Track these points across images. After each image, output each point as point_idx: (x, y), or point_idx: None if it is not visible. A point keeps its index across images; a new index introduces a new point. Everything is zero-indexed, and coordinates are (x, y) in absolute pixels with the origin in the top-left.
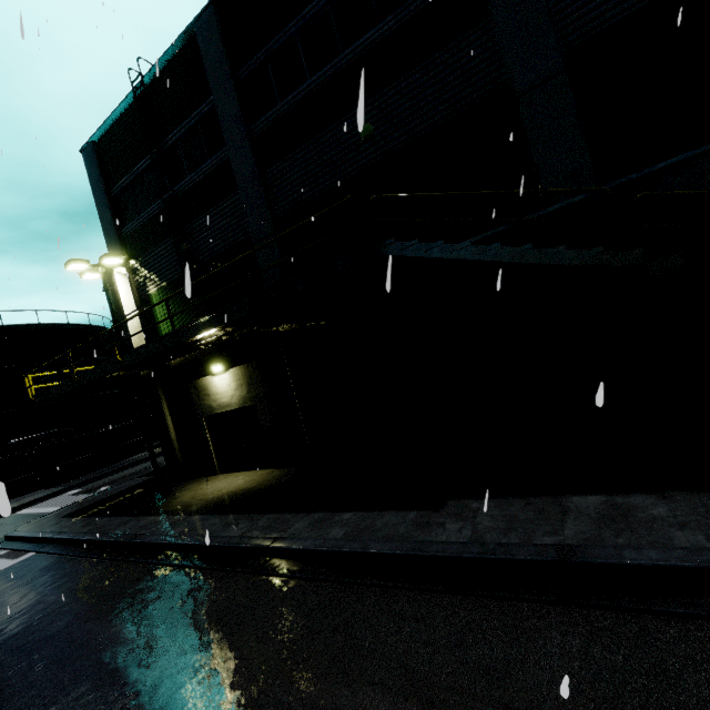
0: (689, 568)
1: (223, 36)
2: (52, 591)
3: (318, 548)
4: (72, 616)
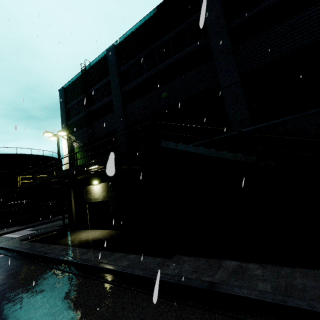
0: (257, 300)
1: (116, 55)
2: (4, 273)
3: (114, 269)
4: (8, 285)
